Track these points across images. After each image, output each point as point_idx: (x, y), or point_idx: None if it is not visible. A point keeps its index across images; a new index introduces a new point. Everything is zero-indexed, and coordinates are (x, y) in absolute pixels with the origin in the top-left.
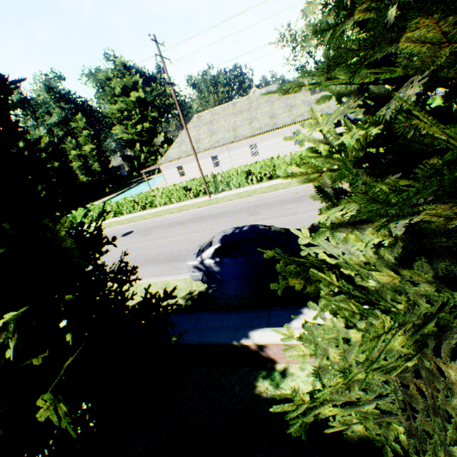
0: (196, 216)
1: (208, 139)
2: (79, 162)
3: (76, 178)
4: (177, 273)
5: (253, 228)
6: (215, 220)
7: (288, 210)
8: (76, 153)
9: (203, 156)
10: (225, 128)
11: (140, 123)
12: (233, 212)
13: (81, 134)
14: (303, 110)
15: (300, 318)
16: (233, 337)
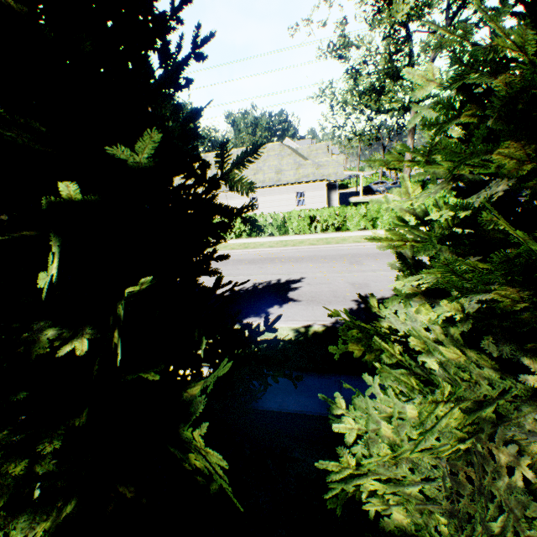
0: None
1: None
2: None
3: None
4: None
5: None
6: None
7: (236, 270)
8: None
9: None
10: None
11: None
12: None
13: None
14: (310, 171)
15: None
16: None
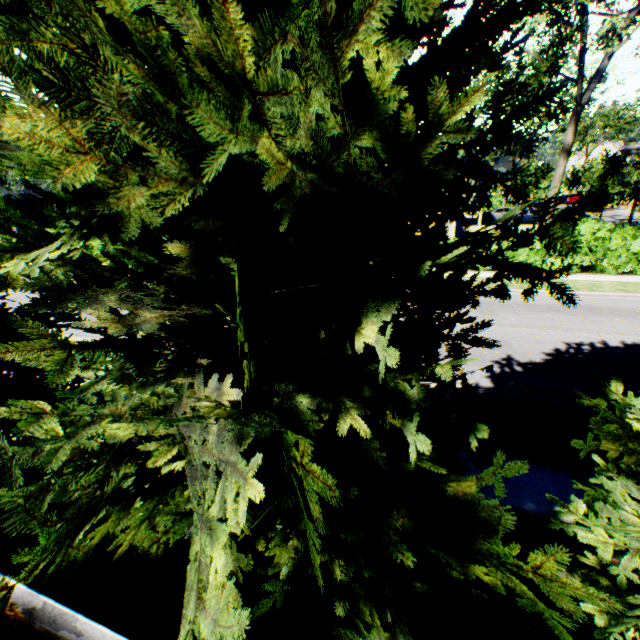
0: None
1: None
2: None
3: None
4: None
5: None
6: None
7: None
8: None
9: None
10: None
11: None
12: None
13: None
14: None
15: None
16: None
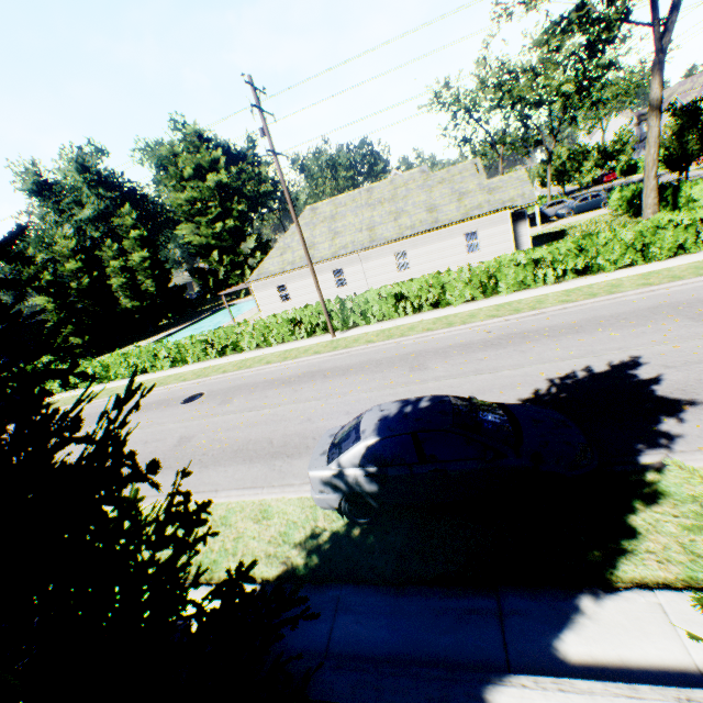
0: (313, 368)
1: (328, 243)
2: (122, 278)
3: (116, 303)
4: (284, 483)
5: (441, 403)
6: (347, 377)
7: (480, 362)
8: (117, 265)
9: (319, 270)
10: (355, 226)
11: (220, 219)
12: (378, 363)
13: (123, 233)
14: (481, 199)
15: (579, 625)
16: (444, 699)
